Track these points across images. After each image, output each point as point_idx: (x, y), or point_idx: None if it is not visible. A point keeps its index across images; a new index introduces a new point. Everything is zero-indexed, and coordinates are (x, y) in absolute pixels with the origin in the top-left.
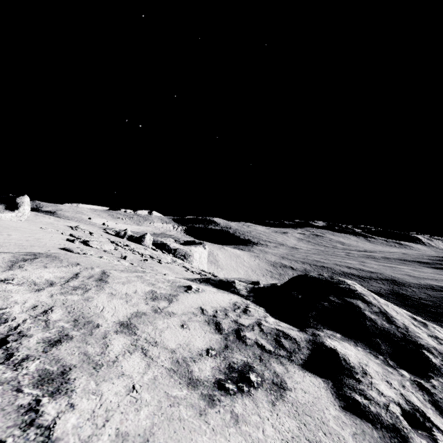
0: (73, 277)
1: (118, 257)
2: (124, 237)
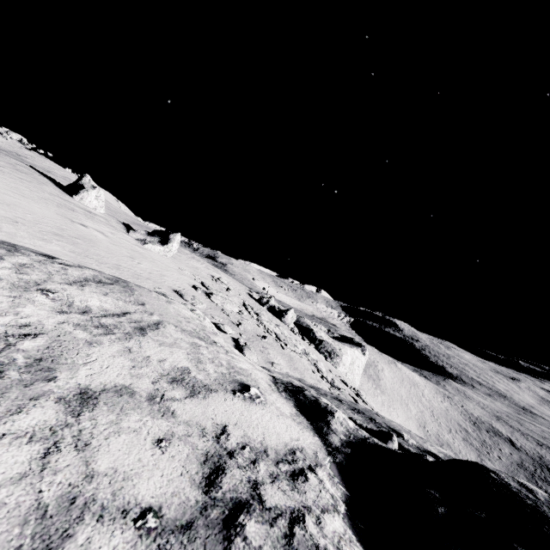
0: (117, 315)
1: (232, 322)
2: (265, 305)
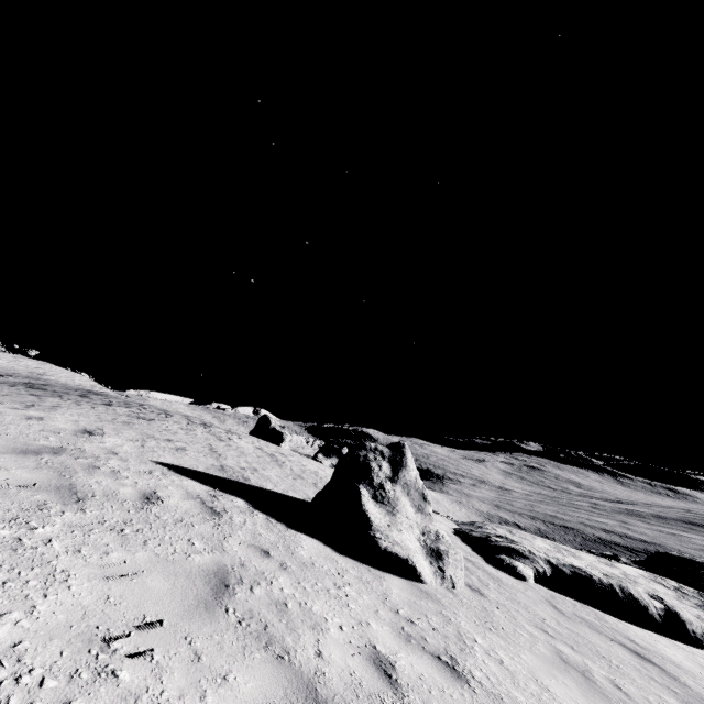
0: (555, 548)
1: None
2: None
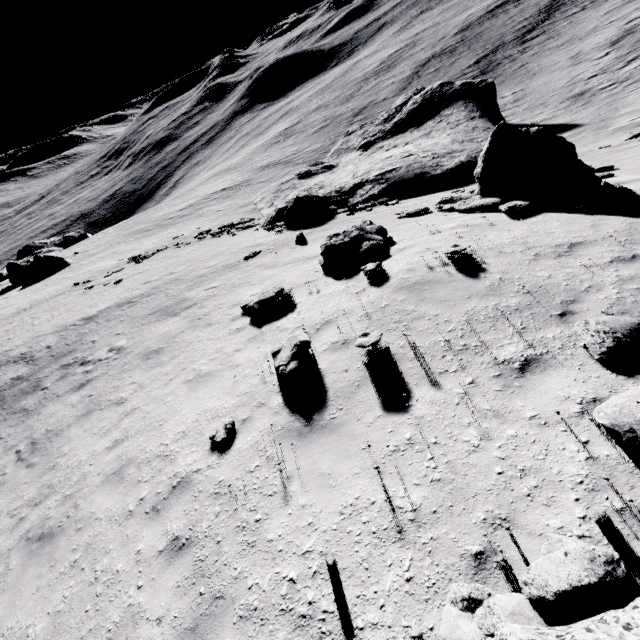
0: None
1: None
2: None
